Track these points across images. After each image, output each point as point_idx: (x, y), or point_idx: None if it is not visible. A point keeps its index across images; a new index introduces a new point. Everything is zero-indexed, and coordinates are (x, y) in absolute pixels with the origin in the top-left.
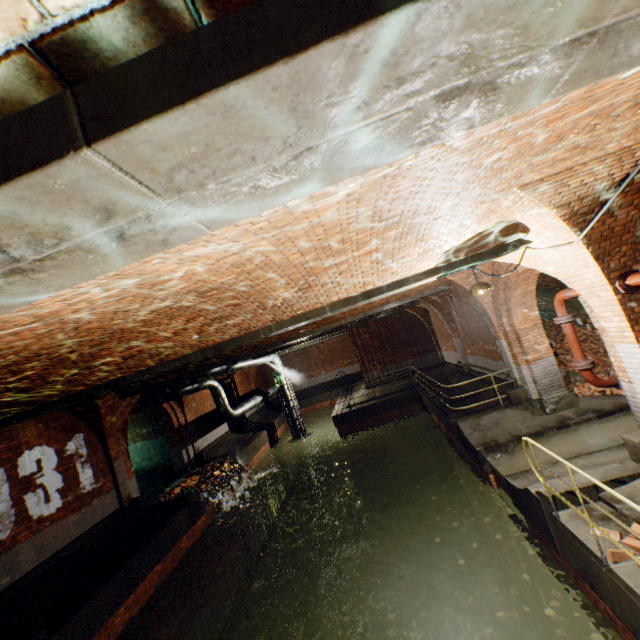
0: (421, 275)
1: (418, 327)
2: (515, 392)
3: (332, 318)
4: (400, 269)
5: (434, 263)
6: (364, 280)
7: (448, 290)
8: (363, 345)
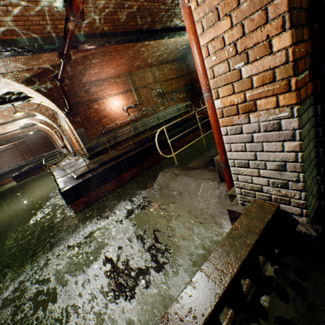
0: (16, 130)
1: (46, 141)
2: (61, 153)
3: None
4: (10, 129)
5: (18, 128)
6: (1, 131)
7: (41, 130)
8: (23, 149)
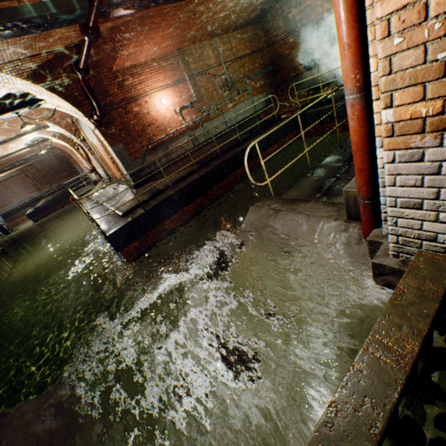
0: (22, 149)
1: (64, 162)
2: (89, 180)
3: (0, 164)
4: (13, 149)
5: (24, 146)
6: (2, 153)
7: (54, 147)
8: (34, 176)
